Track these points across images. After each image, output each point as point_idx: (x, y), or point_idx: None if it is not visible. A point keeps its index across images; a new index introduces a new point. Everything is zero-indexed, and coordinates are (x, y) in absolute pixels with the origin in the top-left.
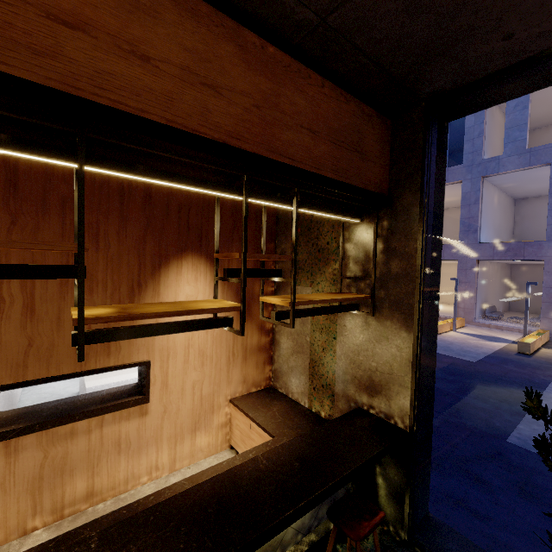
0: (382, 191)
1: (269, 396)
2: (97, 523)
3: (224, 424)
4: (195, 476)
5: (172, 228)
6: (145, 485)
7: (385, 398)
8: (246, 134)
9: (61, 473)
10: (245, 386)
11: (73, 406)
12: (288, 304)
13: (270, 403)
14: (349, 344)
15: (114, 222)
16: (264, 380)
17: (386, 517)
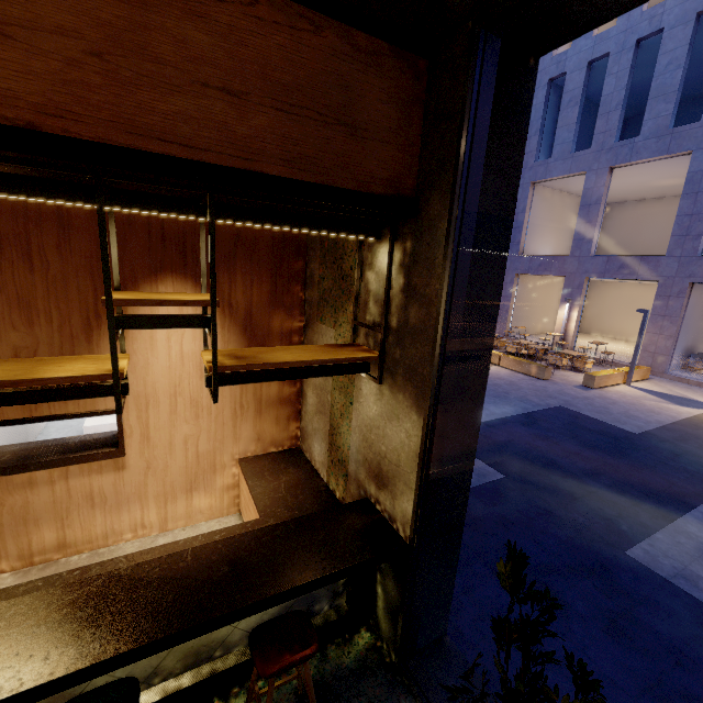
0: (401, 192)
1: (288, 460)
2: (6, 592)
3: (231, 486)
4: (138, 554)
5: (138, 239)
6: (129, 542)
7: (391, 496)
8: (76, 108)
9: (24, 521)
10: (260, 445)
11: (34, 453)
12: (208, 369)
13: (283, 470)
14: (363, 415)
15: (51, 232)
16: (288, 439)
17: (382, 633)
